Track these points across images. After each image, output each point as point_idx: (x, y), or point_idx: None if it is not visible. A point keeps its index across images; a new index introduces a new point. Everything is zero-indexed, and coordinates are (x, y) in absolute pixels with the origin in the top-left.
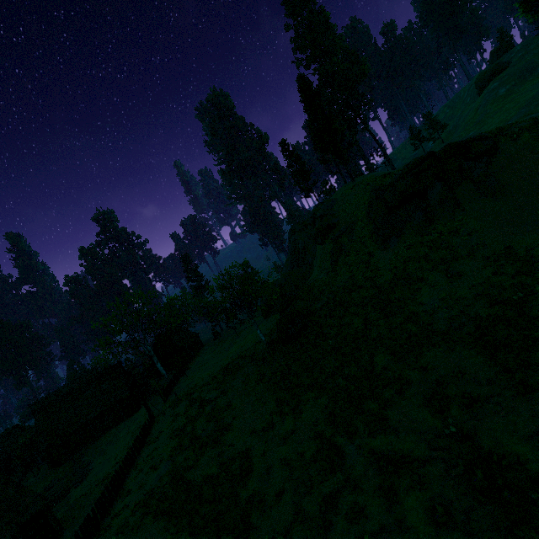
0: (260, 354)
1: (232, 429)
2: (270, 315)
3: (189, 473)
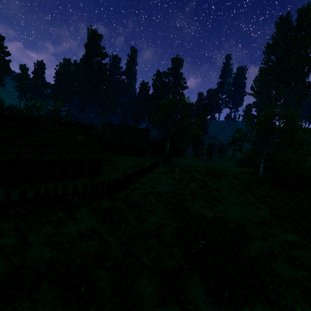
0: (244, 179)
1: (223, 203)
2: (243, 167)
3: (187, 203)
